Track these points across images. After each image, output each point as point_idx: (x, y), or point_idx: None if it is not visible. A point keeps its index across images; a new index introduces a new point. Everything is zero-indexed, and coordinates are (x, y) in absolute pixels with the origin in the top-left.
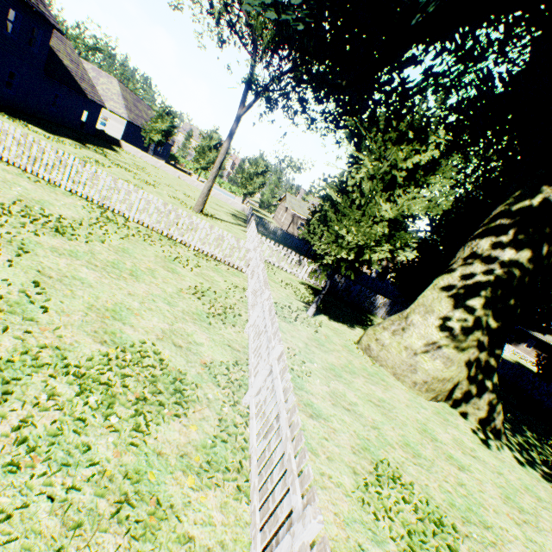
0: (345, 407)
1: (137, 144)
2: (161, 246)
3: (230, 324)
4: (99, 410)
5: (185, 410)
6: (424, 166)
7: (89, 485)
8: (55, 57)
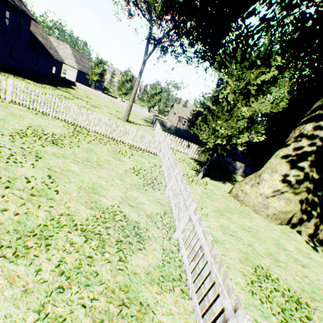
0: (230, 234)
1: (84, 83)
2: (110, 145)
3: (157, 189)
4: (98, 250)
5: (143, 245)
6: (267, 81)
7: (102, 296)
8: (34, 36)
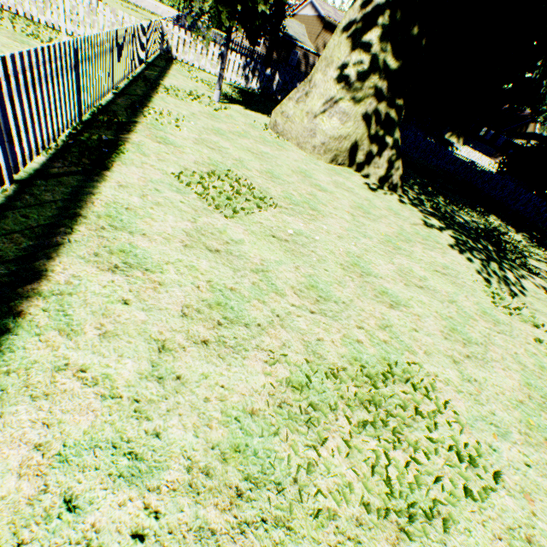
0: (210, 148)
1: None
2: (12, 23)
3: None
4: None
5: None
6: None
7: None
8: None
